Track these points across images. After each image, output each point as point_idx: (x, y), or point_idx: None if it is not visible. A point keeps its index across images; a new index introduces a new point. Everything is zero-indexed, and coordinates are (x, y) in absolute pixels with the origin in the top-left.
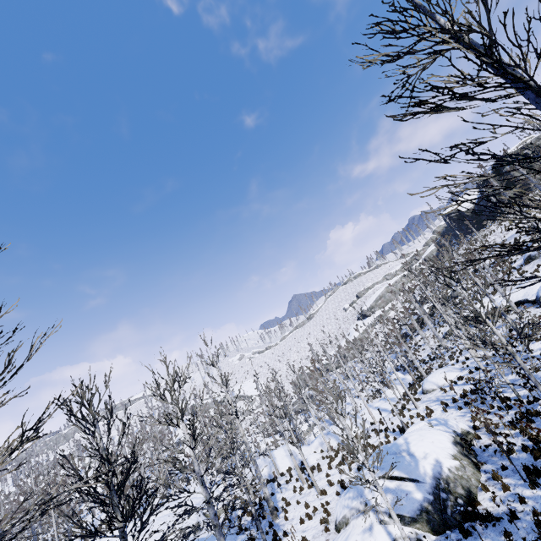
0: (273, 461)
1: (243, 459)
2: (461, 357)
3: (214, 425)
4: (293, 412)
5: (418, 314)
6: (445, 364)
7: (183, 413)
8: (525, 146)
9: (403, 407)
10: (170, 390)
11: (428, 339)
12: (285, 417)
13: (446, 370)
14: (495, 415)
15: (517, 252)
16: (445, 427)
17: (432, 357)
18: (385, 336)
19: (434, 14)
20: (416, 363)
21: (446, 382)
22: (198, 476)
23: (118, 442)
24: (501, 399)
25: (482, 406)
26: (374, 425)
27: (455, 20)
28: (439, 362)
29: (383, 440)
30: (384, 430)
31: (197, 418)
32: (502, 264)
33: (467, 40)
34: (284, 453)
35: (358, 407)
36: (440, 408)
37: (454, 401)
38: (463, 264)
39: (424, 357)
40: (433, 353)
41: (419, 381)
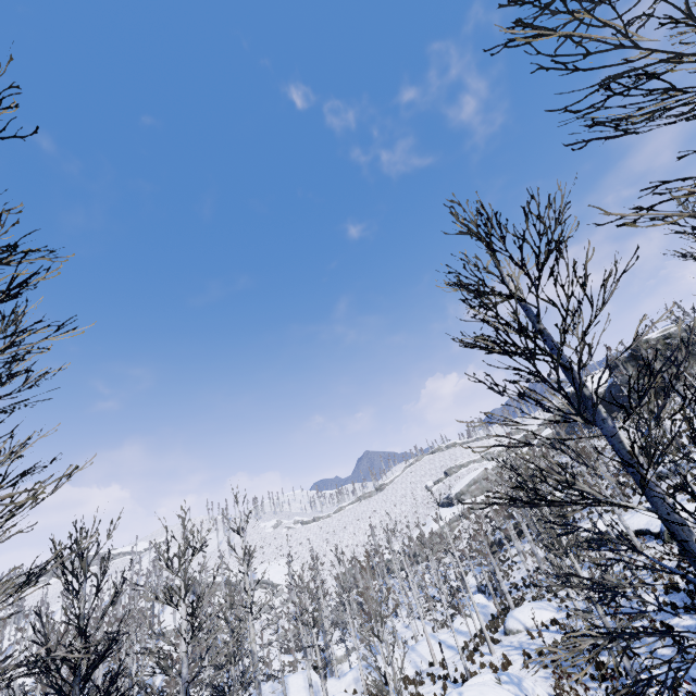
0: (284, 692)
1: (245, 675)
2: (561, 592)
3: (219, 617)
4: (330, 622)
5: (514, 518)
6: (541, 597)
7: (186, 591)
8: (657, 342)
9: (475, 649)
10: (180, 558)
11: (527, 555)
12: (313, 626)
13: (539, 606)
14: (580, 684)
15: (526, 505)
16: (517, 688)
17: (527, 582)
18: (469, 539)
19: (502, 272)
20: (503, 586)
21: (536, 623)
22: (183, 682)
23: (103, 612)
24: (596, 664)
25: (572, 668)
26: (432, 667)
27: (510, 290)
28: (534, 591)
29: (438, 692)
30: (443, 677)
31: (202, 602)
32: (627, 474)
33: (523, 303)
34: (302, 683)
35: (420, 634)
36: (521, 660)
37: (539, 654)
38: (483, 504)
39: (518, 581)
40: (529, 577)
41: (505, 614)
